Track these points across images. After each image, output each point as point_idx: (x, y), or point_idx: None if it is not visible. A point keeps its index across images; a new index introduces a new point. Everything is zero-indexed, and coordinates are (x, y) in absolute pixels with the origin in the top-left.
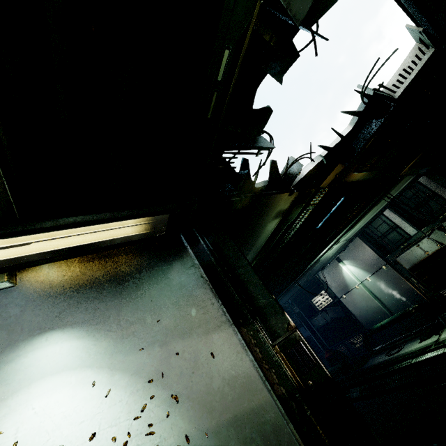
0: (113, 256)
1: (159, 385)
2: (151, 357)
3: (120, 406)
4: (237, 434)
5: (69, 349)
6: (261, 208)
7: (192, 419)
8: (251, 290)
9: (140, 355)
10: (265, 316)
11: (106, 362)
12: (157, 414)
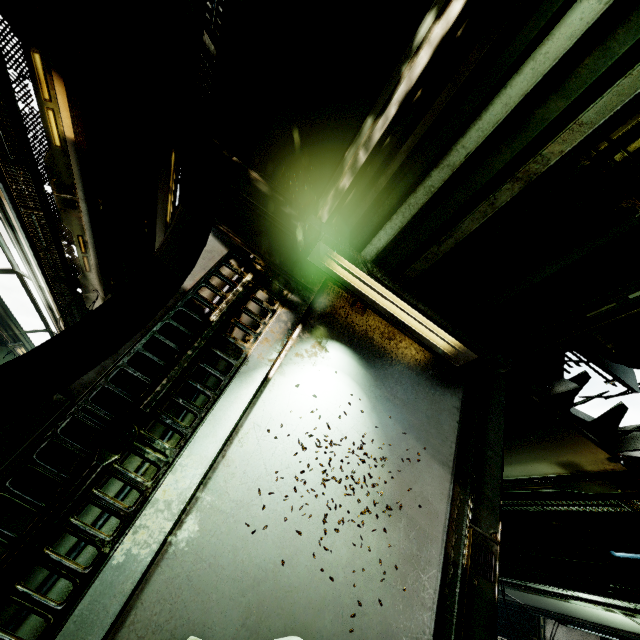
0: (415, 348)
1: (388, 446)
2: (394, 427)
3: (366, 429)
4: (406, 526)
5: (364, 375)
6: (555, 437)
7: (391, 484)
8: (486, 474)
9: (390, 419)
10: (481, 502)
11: (374, 401)
12: (378, 457)
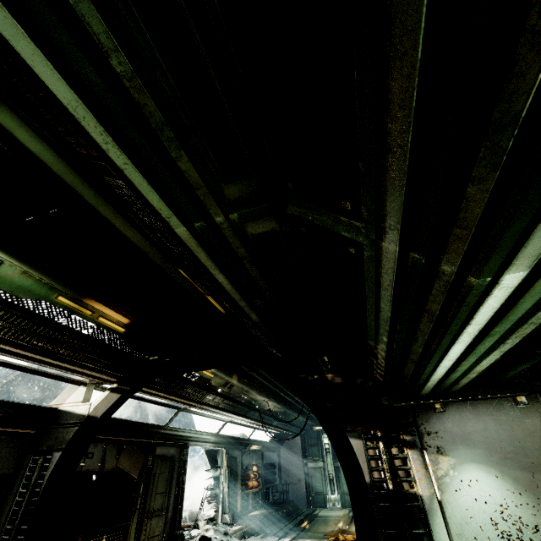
0: (489, 403)
1: (530, 492)
2: (523, 475)
3: (509, 491)
4: None
5: (478, 453)
6: None
7: None
8: None
9: (516, 472)
10: None
11: (498, 467)
12: (531, 505)
